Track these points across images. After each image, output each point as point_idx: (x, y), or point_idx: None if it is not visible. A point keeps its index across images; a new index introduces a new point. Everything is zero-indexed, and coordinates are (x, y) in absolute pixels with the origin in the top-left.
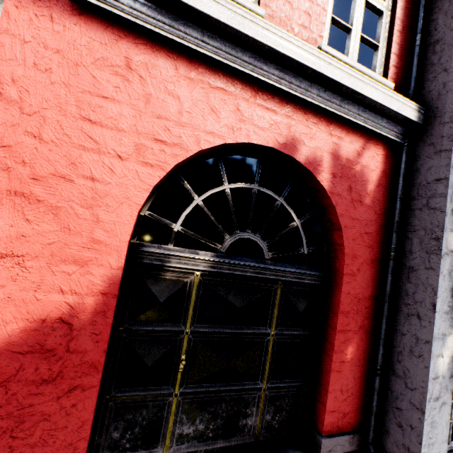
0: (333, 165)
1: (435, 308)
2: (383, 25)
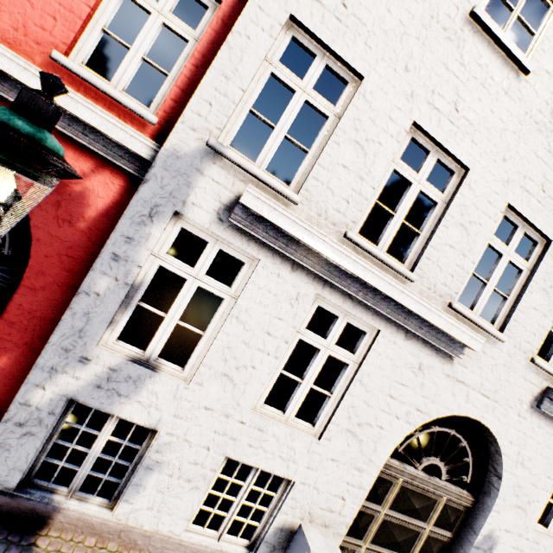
0: None
1: (50, 339)
2: (183, 55)
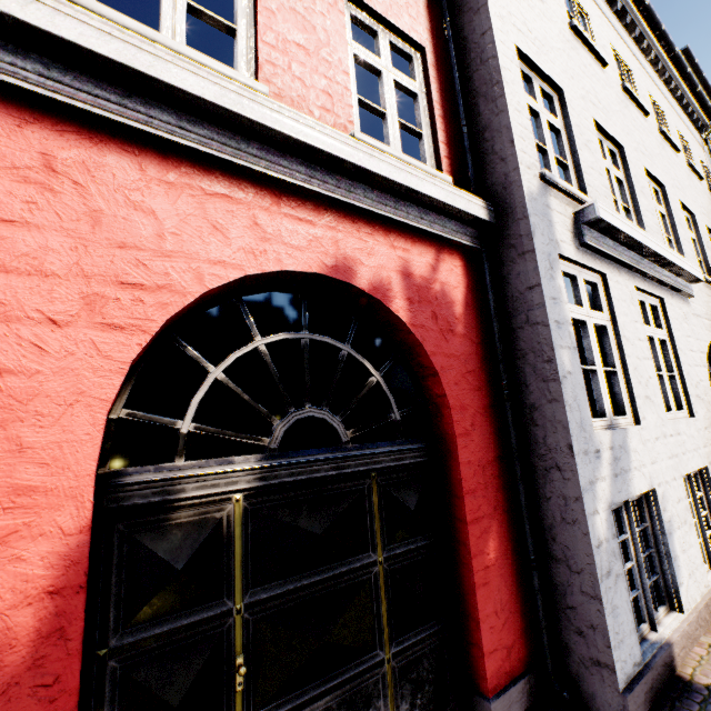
0: (407, 288)
1: (573, 450)
2: (421, 110)
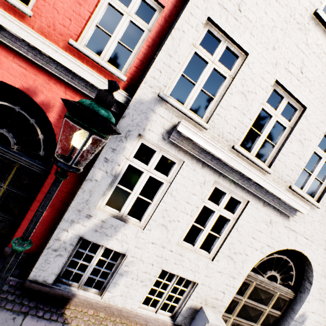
0: (62, 111)
1: (71, 204)
2: (141, 39)
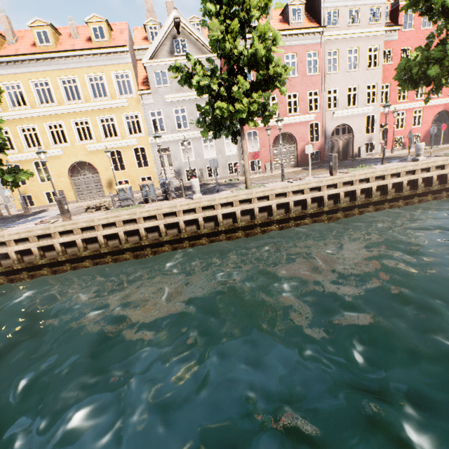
0: None
1: None
2: None
